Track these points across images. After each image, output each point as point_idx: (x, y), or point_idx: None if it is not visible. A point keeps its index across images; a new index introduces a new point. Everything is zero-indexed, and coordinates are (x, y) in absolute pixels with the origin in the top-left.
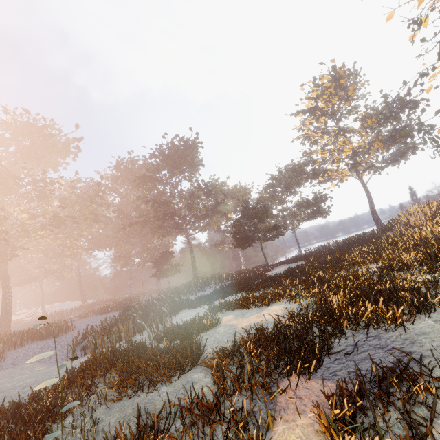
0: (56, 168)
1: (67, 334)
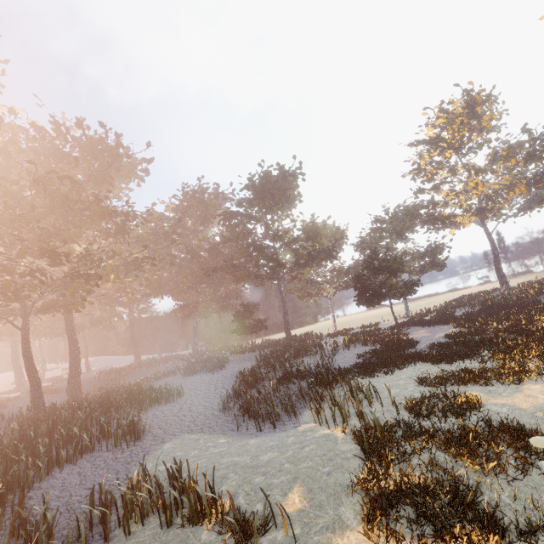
0: (120, 195)
1: (181, 400)
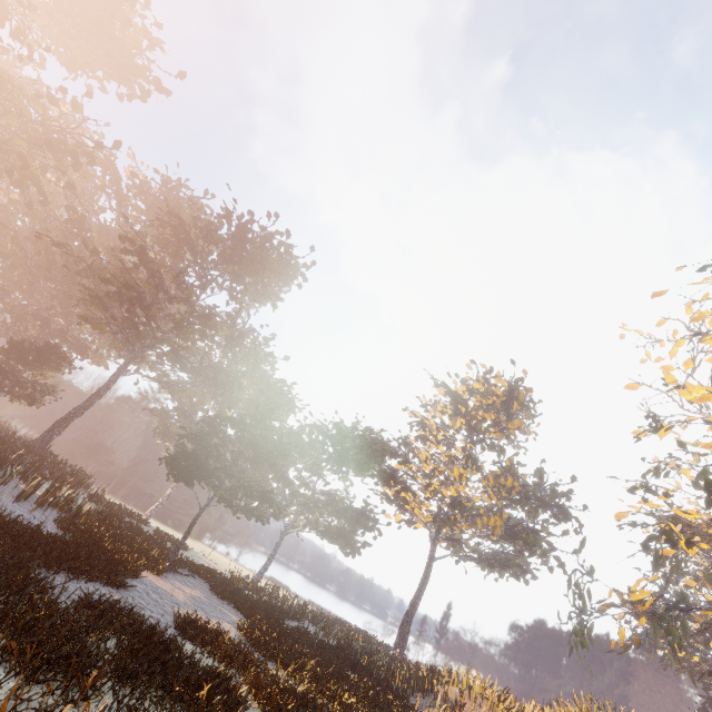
0: (76, 67)
1: None
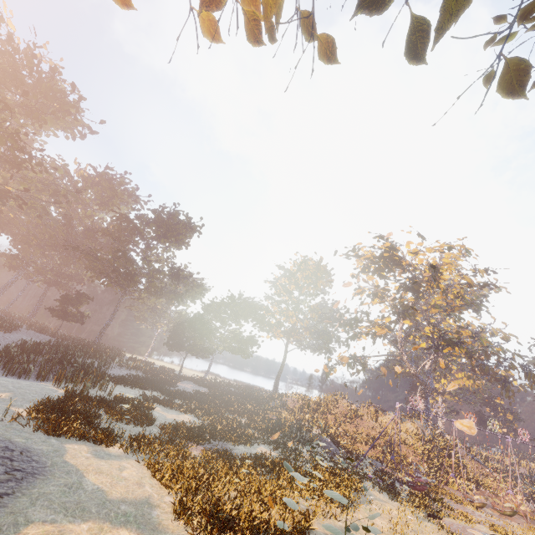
0: (41, 132)
1: None
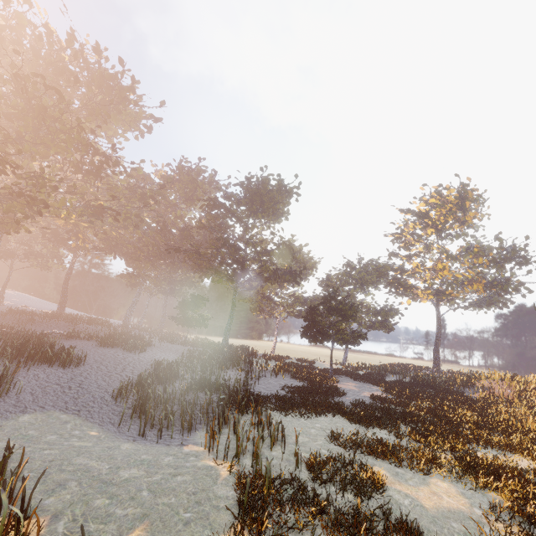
0: (112, 139)
1: (78, 369)
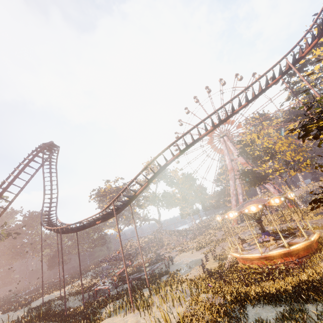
0: None
1: None
